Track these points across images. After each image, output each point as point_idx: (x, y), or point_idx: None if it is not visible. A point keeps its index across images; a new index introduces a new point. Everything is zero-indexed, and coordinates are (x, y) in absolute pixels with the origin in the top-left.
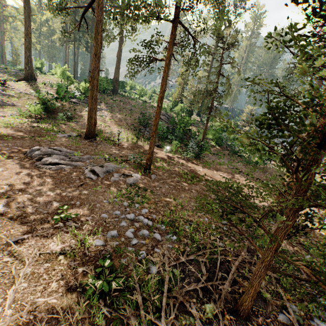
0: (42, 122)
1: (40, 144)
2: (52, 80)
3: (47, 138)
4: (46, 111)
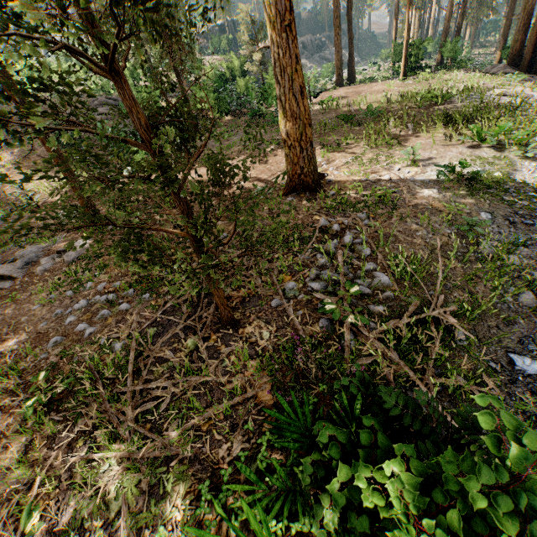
0: None
1: None
2: None
3: None
4: None
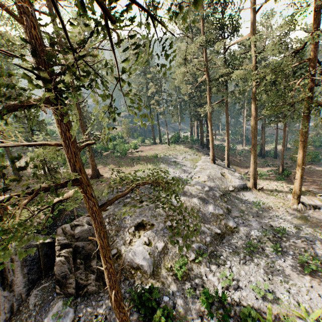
0: None
1: None
2: None
3: None
4: None
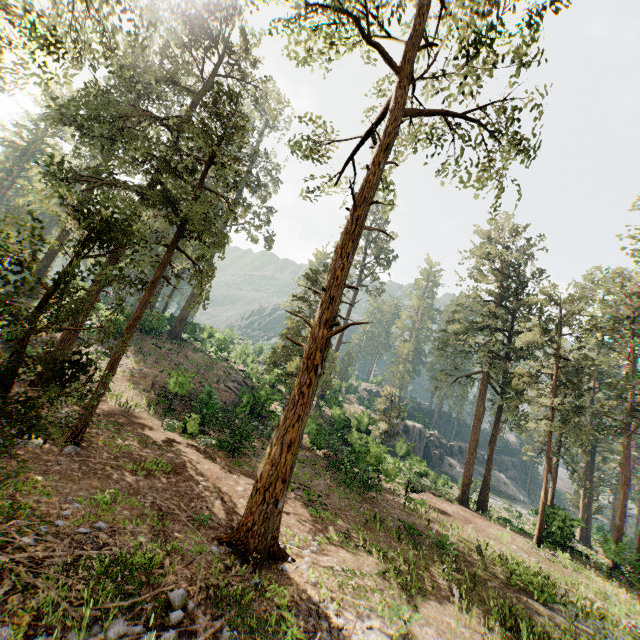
0: None
1: None
2: None
3: None
4: (9, 341)
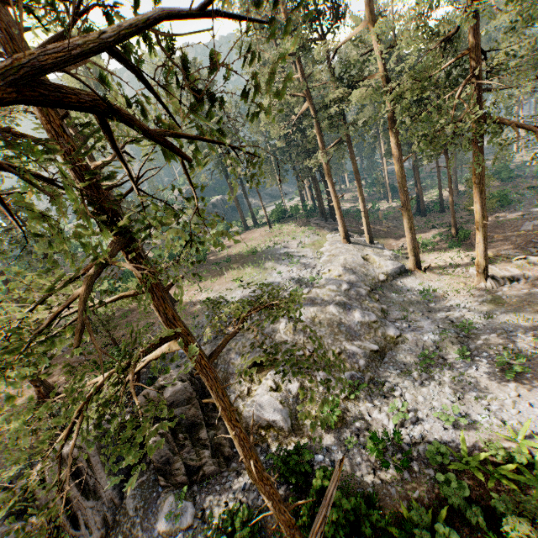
0: None
1: None
2: None
3: None
4: None
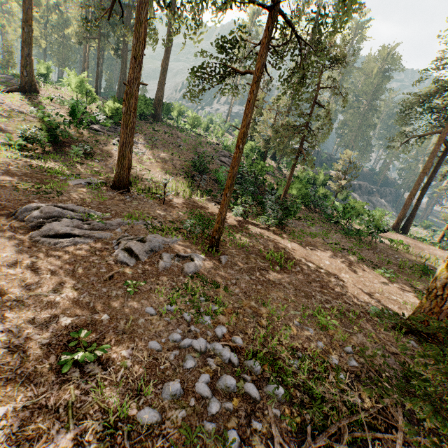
0: (44, 158)
1: (40, 196)
2: (63, 95)
3: (52, 187)
4: (51, 142)
